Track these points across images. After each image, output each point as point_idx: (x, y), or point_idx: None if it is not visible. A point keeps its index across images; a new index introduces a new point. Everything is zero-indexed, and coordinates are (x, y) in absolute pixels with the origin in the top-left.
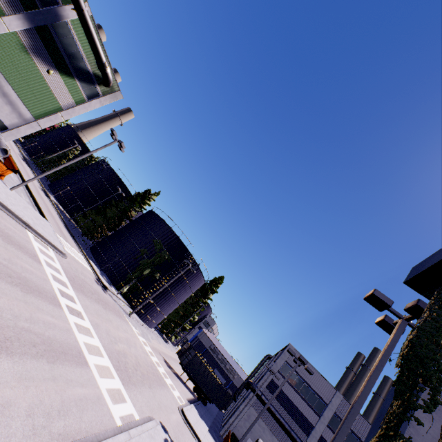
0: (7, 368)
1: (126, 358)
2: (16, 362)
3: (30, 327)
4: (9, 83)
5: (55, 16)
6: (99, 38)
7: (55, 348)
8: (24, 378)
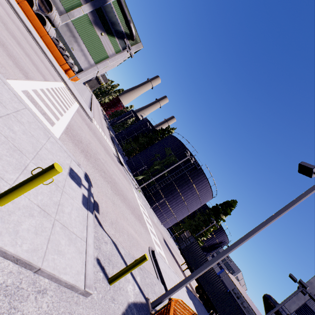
0: None
1: (98, 161)
2: None
3: None
4: (83, 43)
5: (104, 1)
6: (127, 10)
7: None
8: None
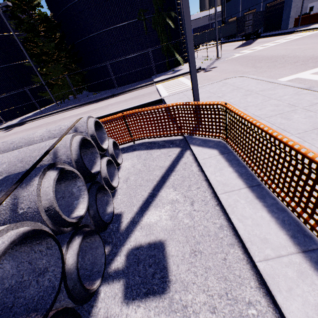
0: None
1: None
2: None
3: None
4: None
5: None
6: None
7: None
8: None
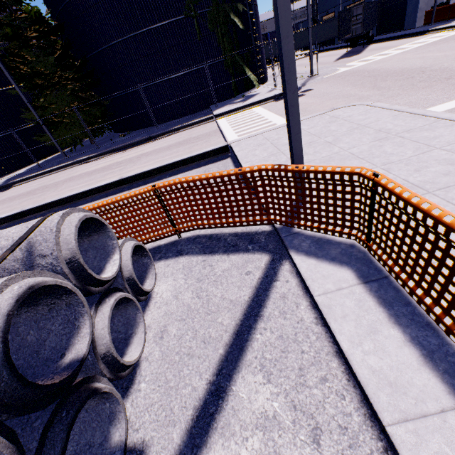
0: None
1: None
2: None
3: None
4: None
5: None
6: None
7: None
8: None
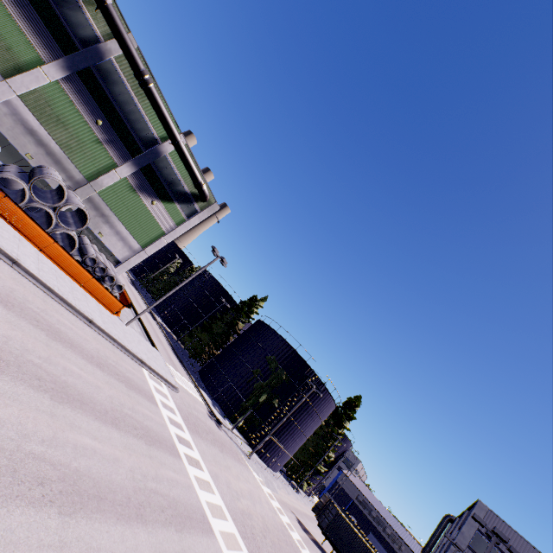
0: (144, 540)
1: (252, 519)
2: (150, 532)
3: (157, 487)
4: (121, 222)
5: (156, 154)
6: (194, 160)
7: (180, 512)
8: (158, 552)
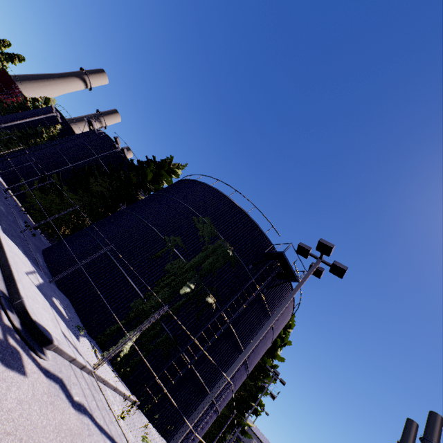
0: None
1: None
2: None
3: None
4: None
5: None
6: None
7: None
8: None
